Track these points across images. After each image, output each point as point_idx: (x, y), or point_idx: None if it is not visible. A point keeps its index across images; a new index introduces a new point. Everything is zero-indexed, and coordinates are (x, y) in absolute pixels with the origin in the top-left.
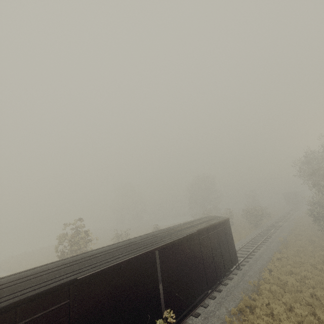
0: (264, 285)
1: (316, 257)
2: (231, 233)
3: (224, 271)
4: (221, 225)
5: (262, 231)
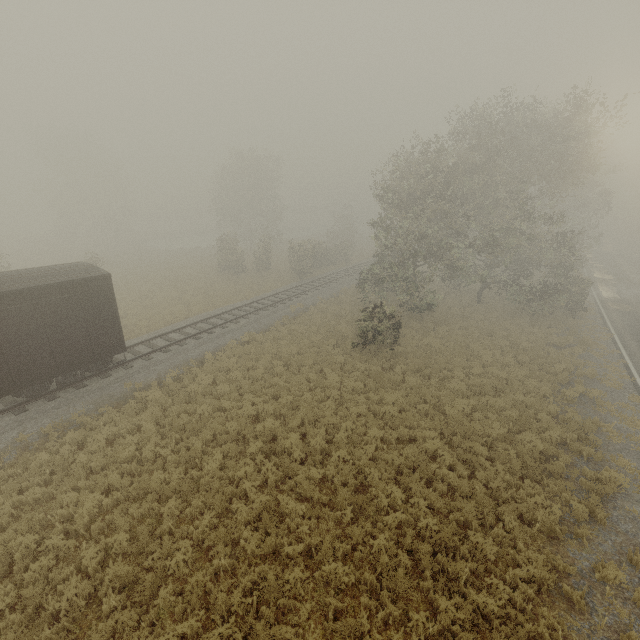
0: (138, 392)
1: (294, 346)
2: (113, 304)
3: (55, 372)
4: (68, 291)
5: (296, 287)
